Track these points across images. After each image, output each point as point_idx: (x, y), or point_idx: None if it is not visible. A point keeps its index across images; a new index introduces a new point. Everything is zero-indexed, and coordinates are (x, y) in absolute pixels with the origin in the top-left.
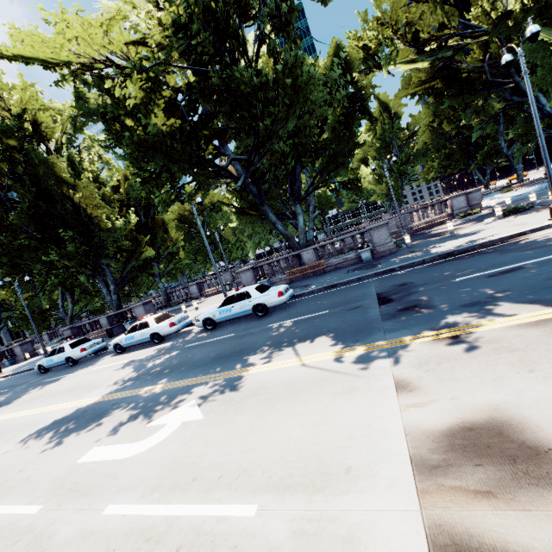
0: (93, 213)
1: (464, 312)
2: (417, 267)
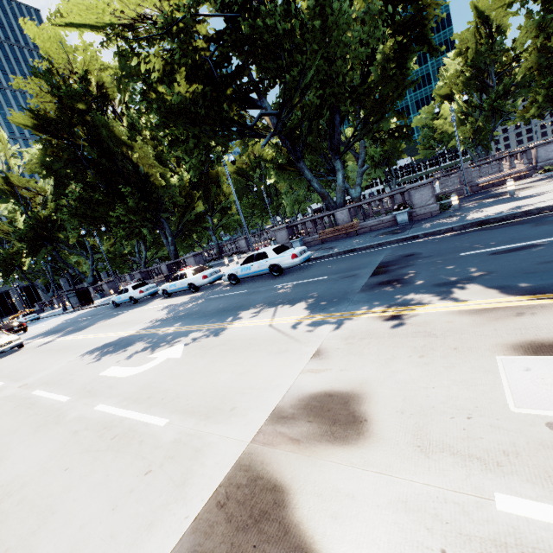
0: (149, 171)
1: (429, 292)
2: (441, 236)
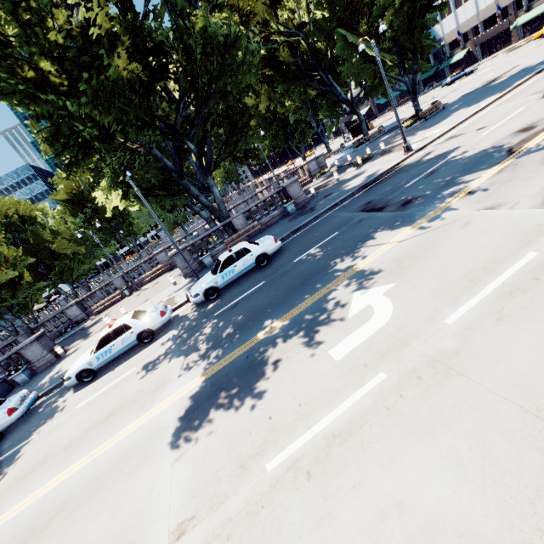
0: None
1: (450, 187)
2: (355, 197)
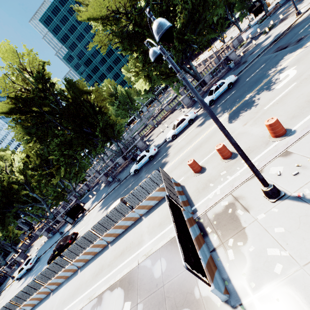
0: (101, 105)
1: None
2: (269, 48)
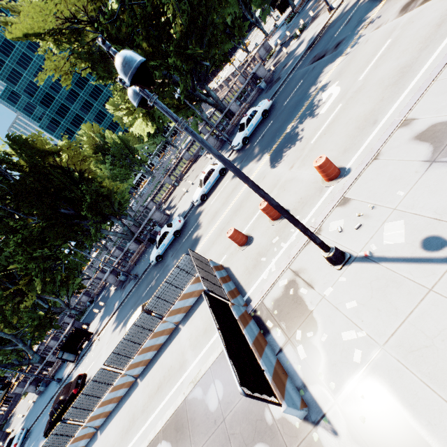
0: (82, 169)
1: (359, 26)
2: (305, 57)
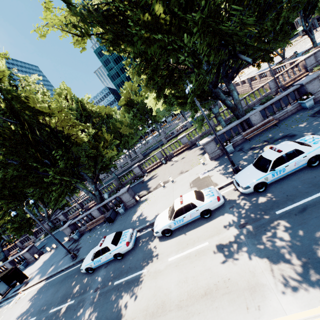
0: (69, 132)
1: None
2: None
